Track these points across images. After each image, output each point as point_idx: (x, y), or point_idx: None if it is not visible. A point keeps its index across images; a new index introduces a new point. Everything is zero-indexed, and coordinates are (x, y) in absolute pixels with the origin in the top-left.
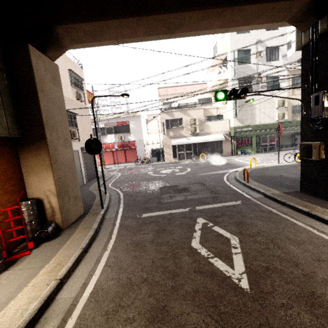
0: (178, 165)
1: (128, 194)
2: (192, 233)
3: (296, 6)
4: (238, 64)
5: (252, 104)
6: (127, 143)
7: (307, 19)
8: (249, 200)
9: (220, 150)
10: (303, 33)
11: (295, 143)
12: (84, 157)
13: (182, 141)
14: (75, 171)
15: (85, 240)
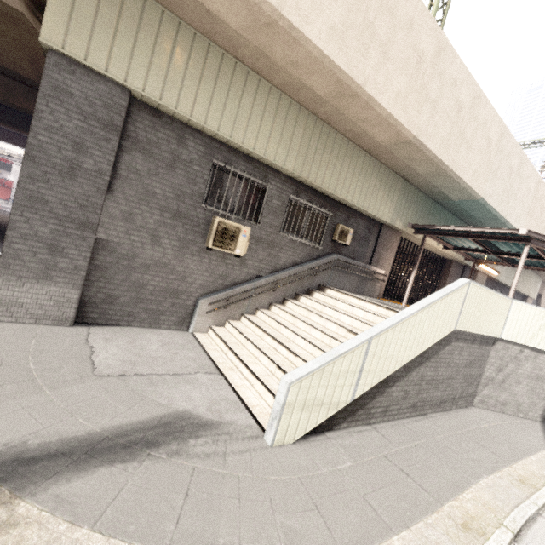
0: None
1: None
2: None
3: None
4: None
5: None
6: (3, 180)
7: None
8: None
9: None
10: None
11: None
12: None
13: None
14: None
15: None
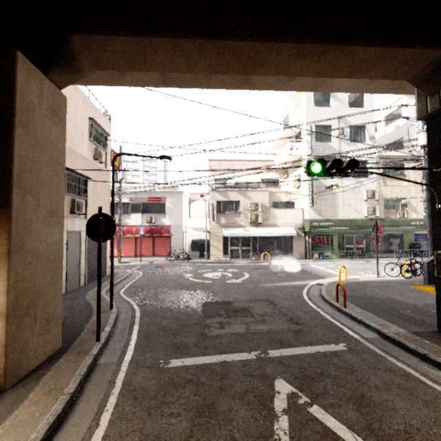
0: (229, 267)
1: (150, 312)
2: (272, 422)
3: (425, 59)
4: (315, 141)
5: (333, 192)
6: (158, 228)
7: (437, 78)
8: (358, 342)
9: (290, 249)
10: (428, 98)
11: (390, 249)
12: (89, 242)
13: (238, 232)
14: (60, 267)
15: (38, 428)
